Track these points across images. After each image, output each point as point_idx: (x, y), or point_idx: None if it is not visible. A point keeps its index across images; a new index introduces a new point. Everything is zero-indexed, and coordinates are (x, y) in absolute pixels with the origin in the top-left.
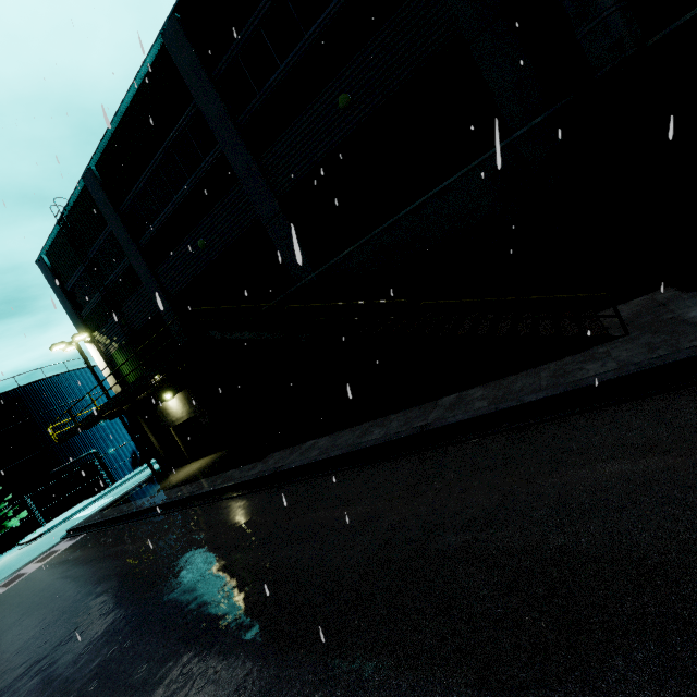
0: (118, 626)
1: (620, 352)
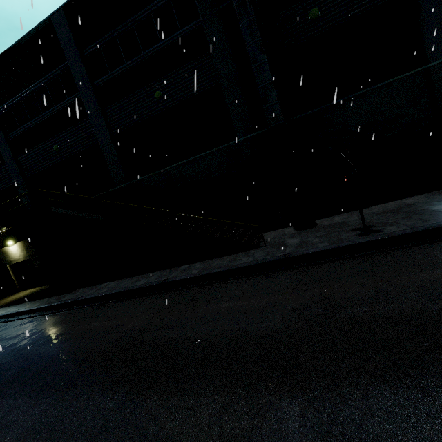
0: None
1: (257, 254)
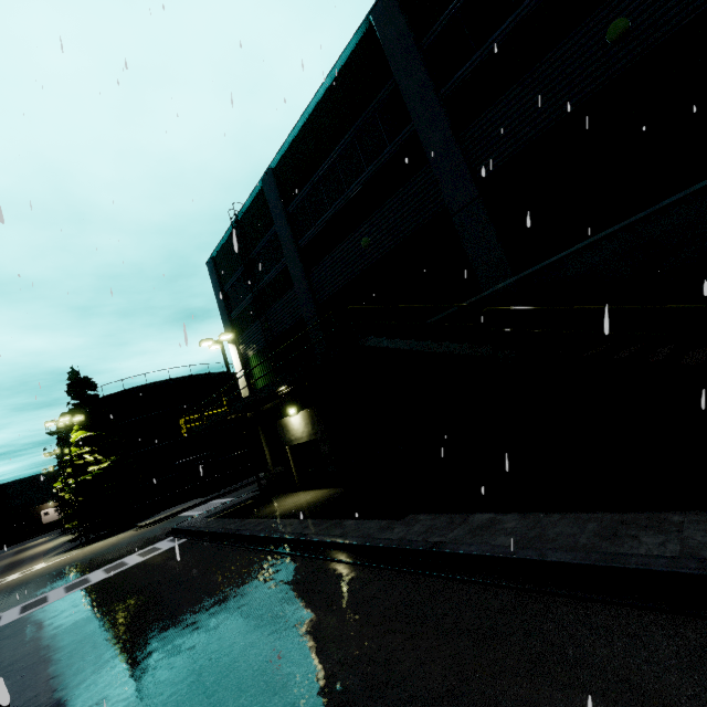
0: None
1: None
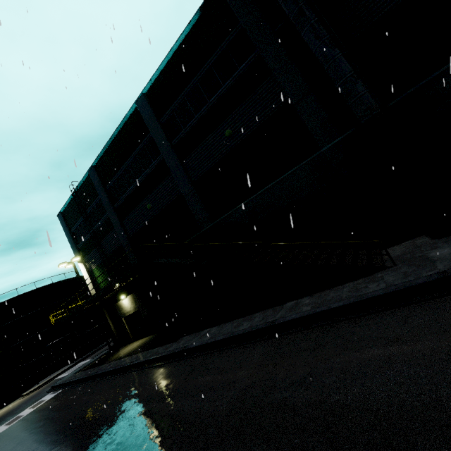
0: (76, 450)
1: (389, 277)
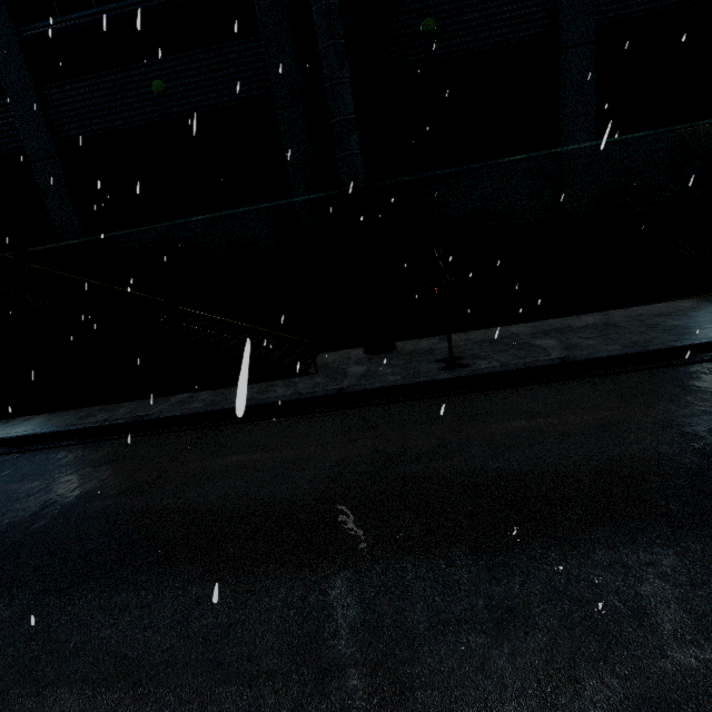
0: None
1: (302, 384)
